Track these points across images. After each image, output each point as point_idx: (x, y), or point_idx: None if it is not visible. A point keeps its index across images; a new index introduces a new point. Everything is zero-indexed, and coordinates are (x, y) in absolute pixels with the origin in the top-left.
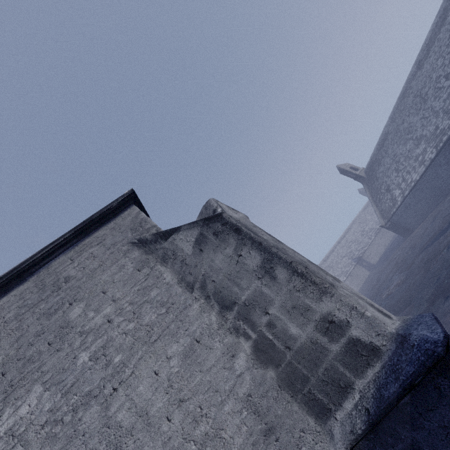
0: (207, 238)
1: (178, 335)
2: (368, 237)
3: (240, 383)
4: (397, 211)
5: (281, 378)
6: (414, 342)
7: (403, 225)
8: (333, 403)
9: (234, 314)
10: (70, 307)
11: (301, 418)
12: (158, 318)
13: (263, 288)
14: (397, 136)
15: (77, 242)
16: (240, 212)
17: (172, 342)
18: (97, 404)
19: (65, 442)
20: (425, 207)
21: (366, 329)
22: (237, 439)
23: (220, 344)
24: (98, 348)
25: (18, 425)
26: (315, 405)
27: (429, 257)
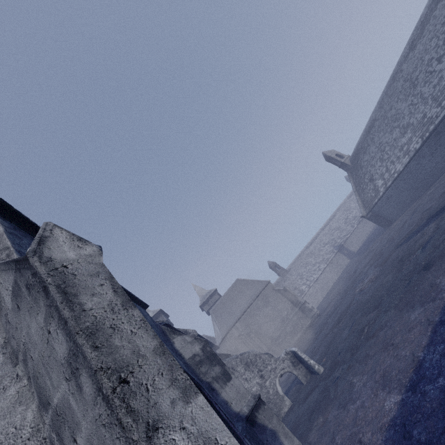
0: (21, 291)
1: None
2: (351, 225)
3: None
4: (379, 202)
5: None
6: None
7: (384, 216)
8: None
9: (49, 420)
10: None
11: None
12: None
13: (70, 398)
14: (384, 123)
15: None
16: (92, 245)
17: None
18: None
19: None
20: (407, 199)
21: None
22: None
23: None
24: None
25: None
26: None
27: (403, 255)
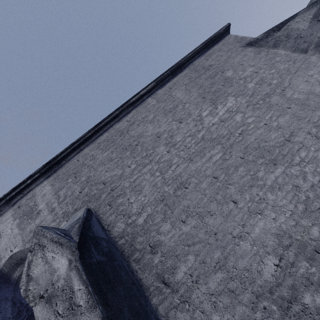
0: None
1: (310, 68)
2: None
3: None
4: None
5: None
6: None
7: None
8: None
9: None
10: (223, 73)
11: None
12: (290, 66)
13: None
14: None
15: (203, 53)
16: None
17: (308, 71)
18: (275, 96)
19: (267, 108)
20: None
21: None
22: None
23: None
24: (257, 81)
25: (231, 108)
26: None
27: None
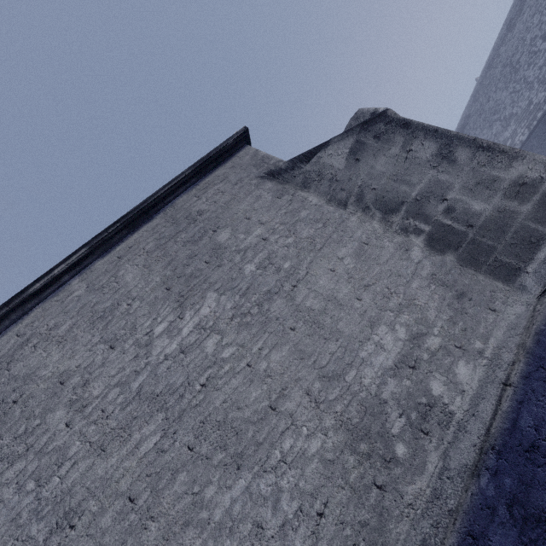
0: (366, 144)
1: (343, 241)
2: None
3: (420, 268)
4: None
5: (462, 259)
6: None
7: None
8: (523, 261)
9: (402, 215)
10: (215, 233)
11: (489, 284)
12: (317, 232)
13: (439, 176)
14: (481, 118)
15: (196, 182)
16: None
17: (339, 247)
18: (280, 298)
19: (260, 326)
20: None
21: None
22: (431, 304)
23: (390, 244)
24: (261, 260)
25: (205, 321)
26: (502, 270)
27: None
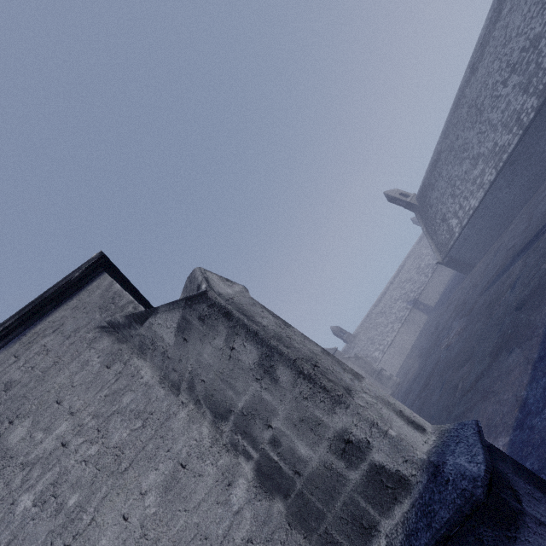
0: (192, 324)
1: (157, 458)
2: (425, 275)
3: (237, 523)
4: (455, 245)
5: (291, 512)
6: (449, 476)
7: (463, 260)
8: None
9: (230, 426)
10: (10, 427)
11: None
12: (131, 436)
13: (263, 393)
14: (451, 154)
15: (25, 331)
16: (237, 284)
17: (149, 469)
18: None
19: None
20: (486, 238)
21: (391, 453)
22: None
23: (213, 468)
24: (46, 486)
25: None
26: None
27: (491, 300)
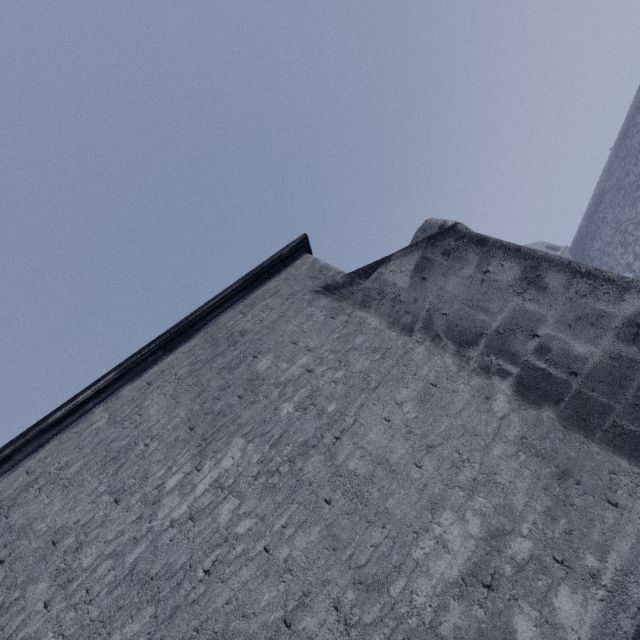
0: (433, 261)
1: (404, 380)
2: None
3: (506, 426)
4: None
5: (565, 417)
6: None
7: None
8: None
9: (481, 349)
10: (255, 360)
11: (607, 459)
12: (373, 365)
13: (526, 305)
14: (619, 194)
15: (245, 296)
16: None
17: (399, 387)
18: (318, 454)
19: (289, 492)
20: None
21: None
22: (519, 483)
23: (466, 387)
24: (302, 398)
25: (224, 477)
26: (625, 441)
27: None
